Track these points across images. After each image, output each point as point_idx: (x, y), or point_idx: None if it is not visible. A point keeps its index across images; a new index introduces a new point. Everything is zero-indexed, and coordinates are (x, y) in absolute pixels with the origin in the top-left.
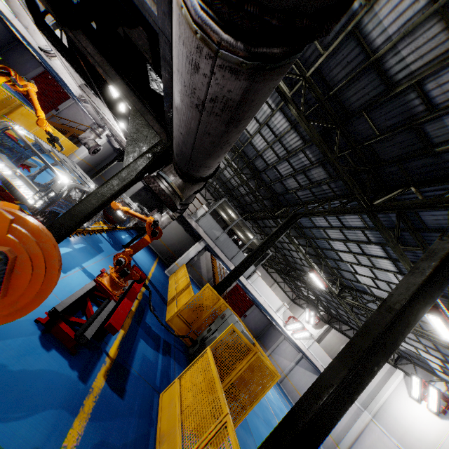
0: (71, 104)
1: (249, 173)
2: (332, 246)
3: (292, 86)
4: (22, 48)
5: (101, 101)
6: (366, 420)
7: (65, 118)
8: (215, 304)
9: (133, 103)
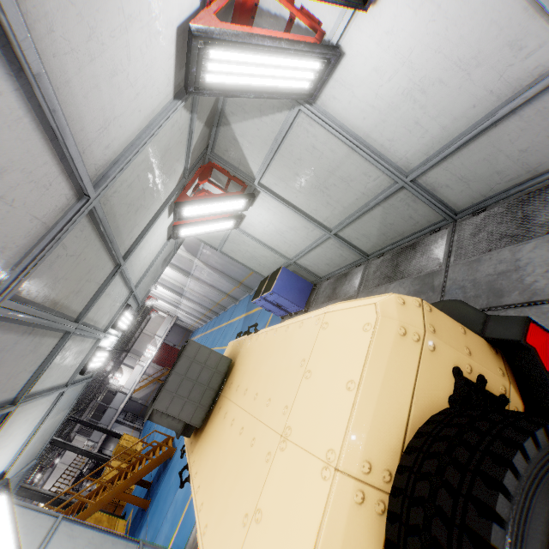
0: None
1: None
2: None
3: None
4: None
5: None
6: (179, 314)
7: None
8: None
9: None
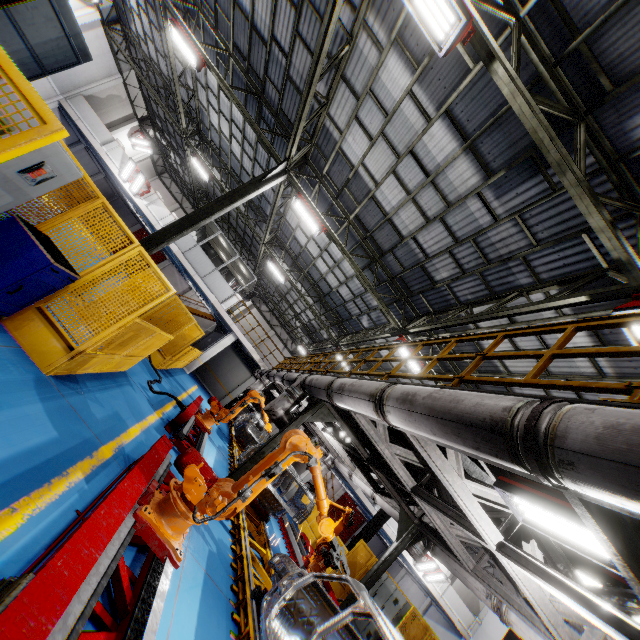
0: (166, 265)
1: None
2: None
3: (446, 369)
4: (120, 203)
5: (335, 438)
6: None
7: None
8: (367, 561)
9: (396, 497)
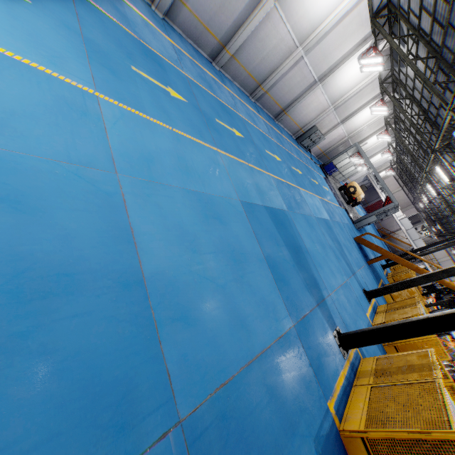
0: (390, 217)
1: None
2: None
3: None
4: (372, 188)
5: None
6: None
7: (384, 224)
8: None
9: None
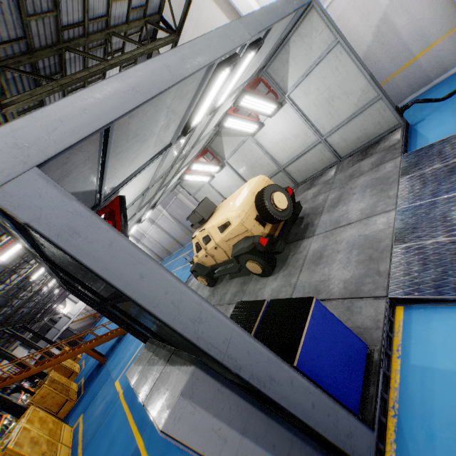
0: None
1: (0, 344)
2: (41, 298)
3: None
4: None
5: None
6: None
7: None
8: None
9: None
